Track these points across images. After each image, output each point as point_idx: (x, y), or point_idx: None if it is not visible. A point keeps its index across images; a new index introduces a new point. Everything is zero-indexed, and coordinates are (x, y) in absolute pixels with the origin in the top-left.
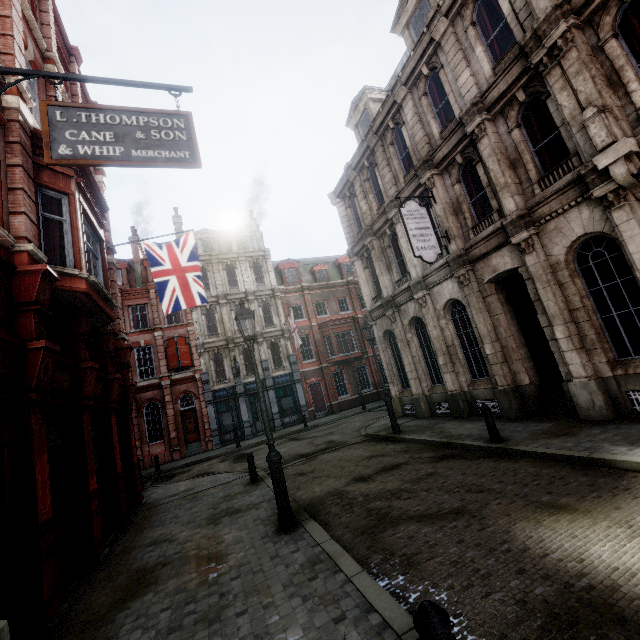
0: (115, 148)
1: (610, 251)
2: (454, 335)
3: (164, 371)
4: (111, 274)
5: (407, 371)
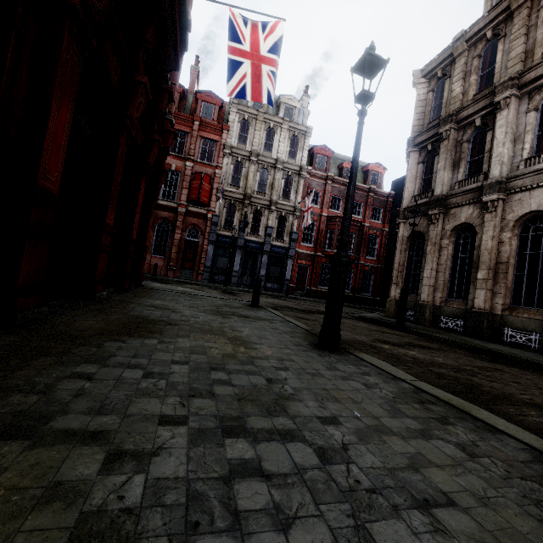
0: None
1: None
2: (514, 253)
3: (183, 199)
4: None
5: (425, 276)
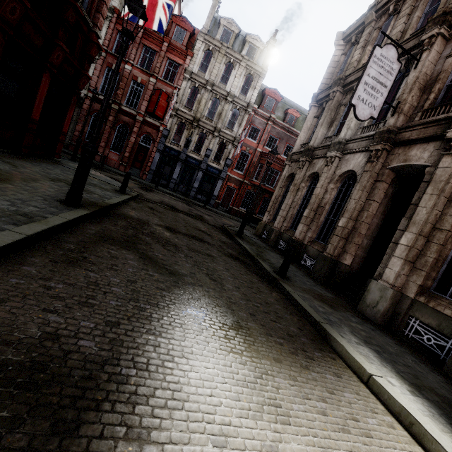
0: None
1: None
2: (330, 201)
3: (142, 110)
4: None
5: (281, 208)
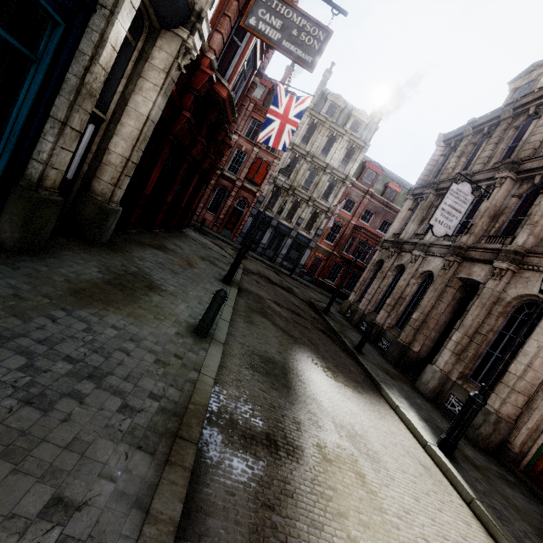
0: (277, 34)
1: (540, 319)
2: (411, 294)
3: (243, 176)
4: (250, 91)
5: (367, 292)
